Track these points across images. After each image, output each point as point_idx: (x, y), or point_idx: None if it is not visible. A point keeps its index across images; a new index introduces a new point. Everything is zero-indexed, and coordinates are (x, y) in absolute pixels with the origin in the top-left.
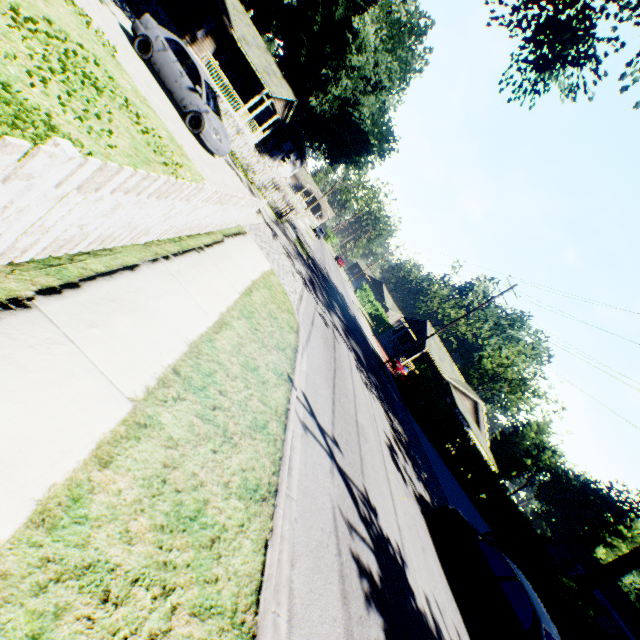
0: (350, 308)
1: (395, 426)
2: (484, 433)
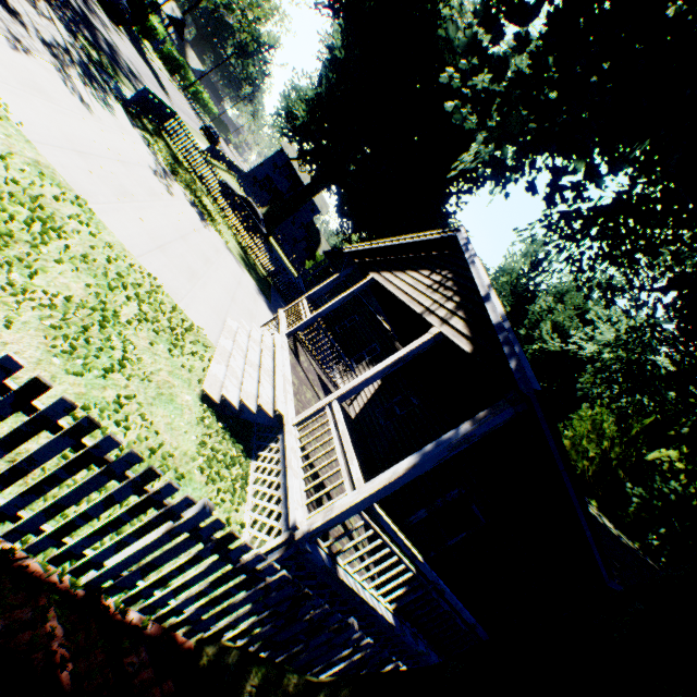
0: None
1: None
2: None
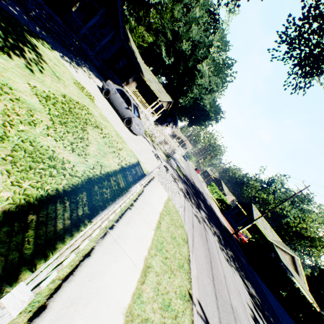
0: (207, 200)
1: (250, 291)
2: (302, 278)
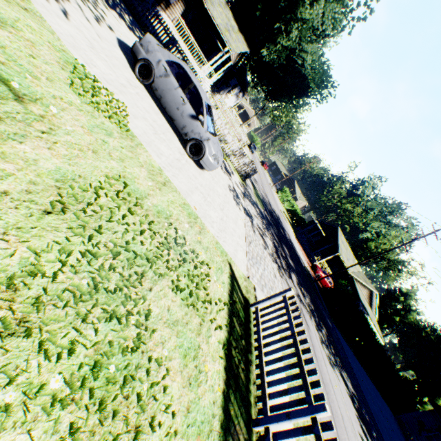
0: (284, 228)
1: (350, 390)
2: (374, 311)
